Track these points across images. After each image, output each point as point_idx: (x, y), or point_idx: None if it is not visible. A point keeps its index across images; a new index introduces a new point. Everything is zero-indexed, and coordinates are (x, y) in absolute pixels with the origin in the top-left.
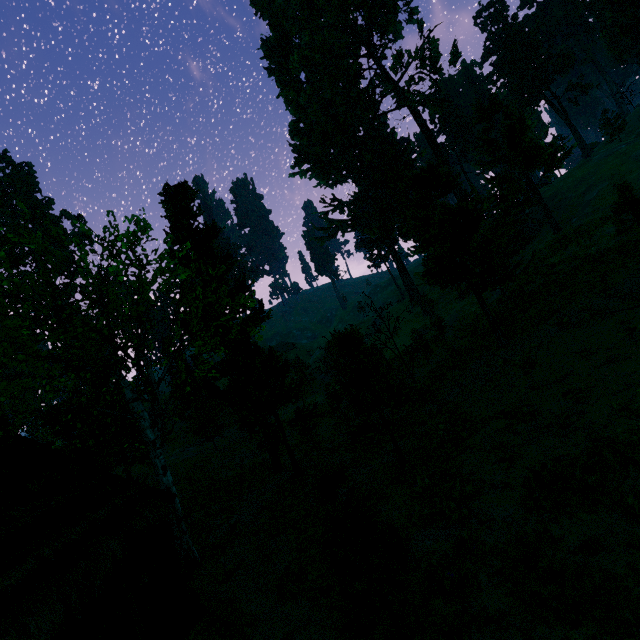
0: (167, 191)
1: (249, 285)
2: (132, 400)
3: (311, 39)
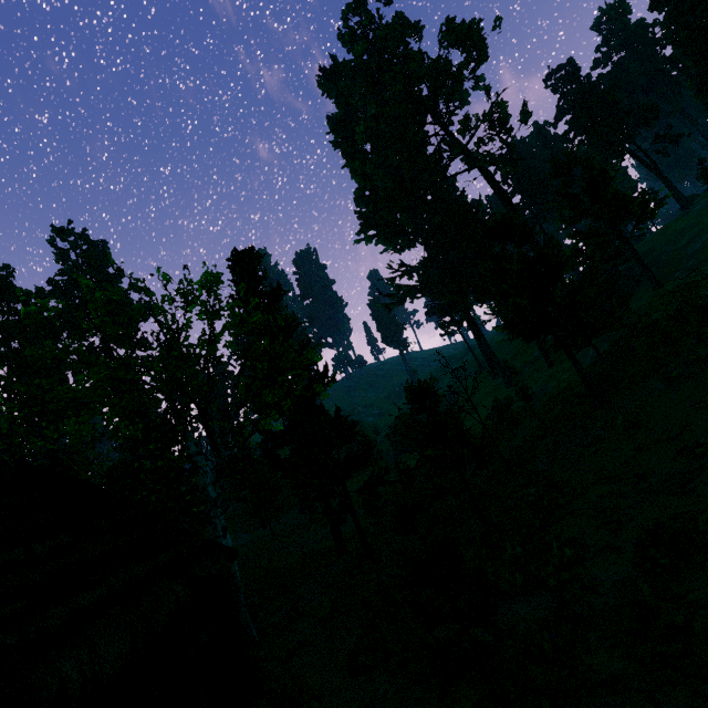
0: (234, 256)
1: (313, 348)
2: (195, 454)
3: (377, 112)
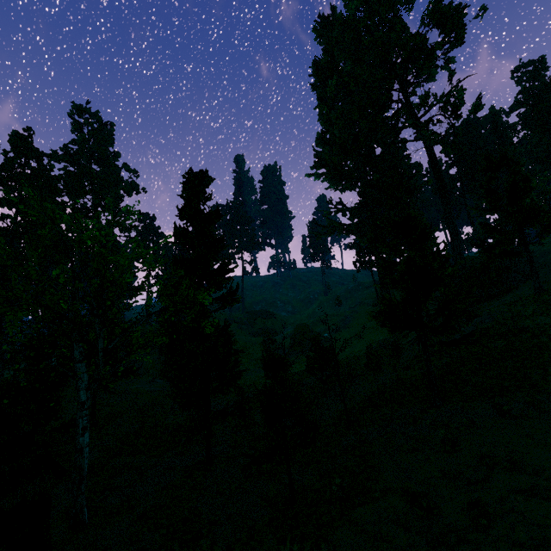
0: (189, 175)
1: (232, 268)
2: (78, 361)
3: (352, 69)
